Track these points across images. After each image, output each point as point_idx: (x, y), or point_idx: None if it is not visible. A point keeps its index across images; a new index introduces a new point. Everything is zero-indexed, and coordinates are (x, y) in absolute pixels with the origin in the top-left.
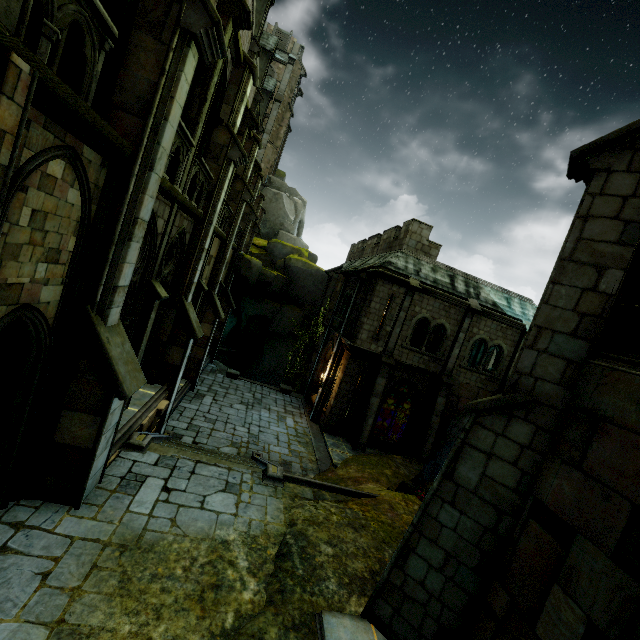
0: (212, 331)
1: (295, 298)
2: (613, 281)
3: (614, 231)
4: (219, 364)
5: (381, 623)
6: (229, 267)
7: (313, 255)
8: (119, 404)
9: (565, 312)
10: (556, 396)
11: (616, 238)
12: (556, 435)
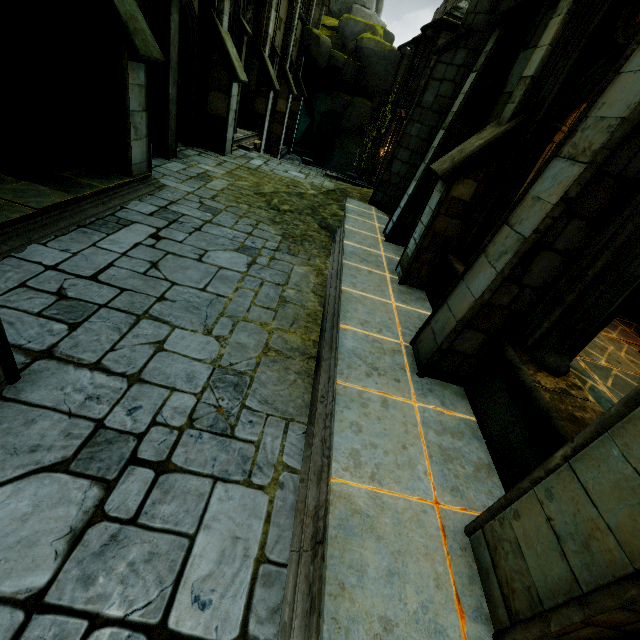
0: (287, 107)
1: (366, 89)
2: None
3: None
4: (295, 156)
5: (377, 204)
6: (299, 47)
7: (389, 34)
8: (235, 94)
9: None
10: (483, 23)
11: None
12: (477, 51)
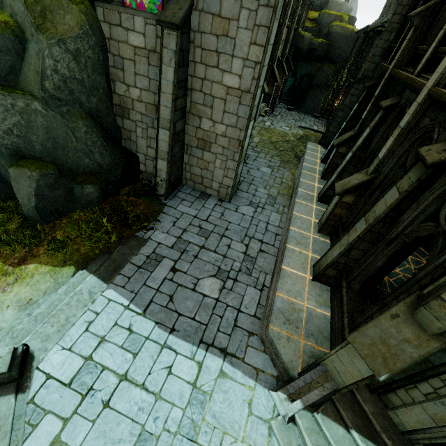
0: (281, 83)
1: (332, 58)
2: (392, 37)
3: (398, 19)
4: (283, 105)
5: (321, 144)
6: (291, 43)
7: (352, 18)
8: (262, 97)
9: (379, 49)
10: (370, 75)
11: (398, 21)
12: None
